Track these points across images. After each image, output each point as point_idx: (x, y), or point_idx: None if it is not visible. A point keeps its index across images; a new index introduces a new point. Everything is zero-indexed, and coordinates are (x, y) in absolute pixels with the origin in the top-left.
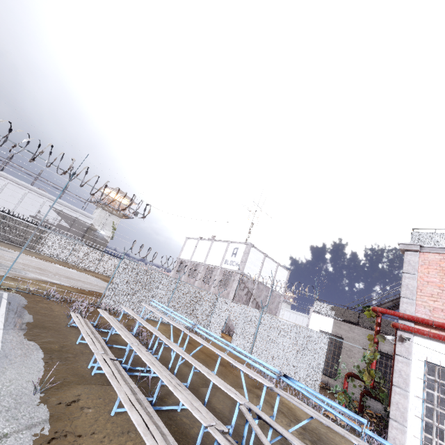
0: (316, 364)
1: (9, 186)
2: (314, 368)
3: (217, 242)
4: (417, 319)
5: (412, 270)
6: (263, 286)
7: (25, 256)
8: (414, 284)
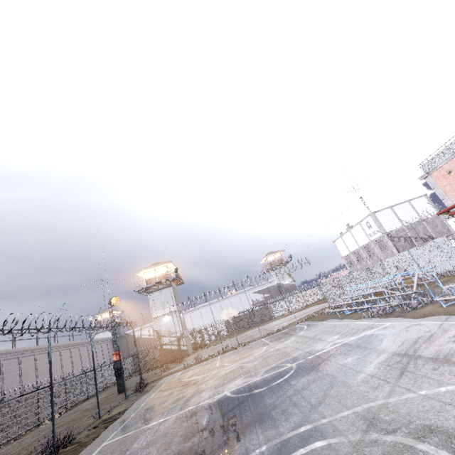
0: (453, 253)
1: (232, 300)
2: (454, 255)
3: (352, 229)
4: (452, 206)
5: (434, 185)
6: (412, 225)
7: (277, 320)
8: (440, 191)
